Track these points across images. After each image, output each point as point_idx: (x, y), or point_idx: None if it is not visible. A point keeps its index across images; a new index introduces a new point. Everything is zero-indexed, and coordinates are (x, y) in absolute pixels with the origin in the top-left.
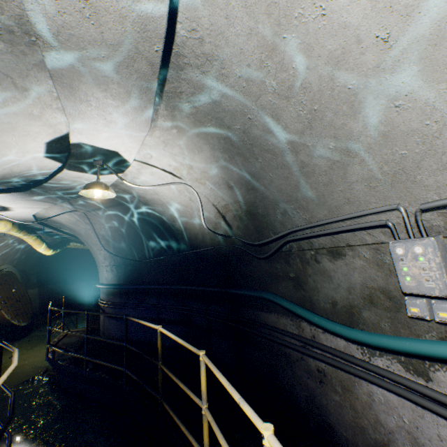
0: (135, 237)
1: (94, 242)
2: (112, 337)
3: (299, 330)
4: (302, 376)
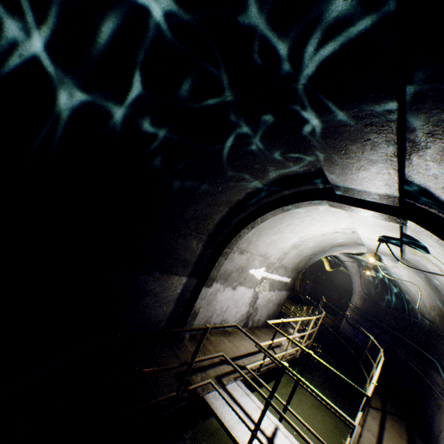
0: (381, 291)
1: (356, 279)
2: (345, 334)
3: (442, 385)
4: (433, 405)
